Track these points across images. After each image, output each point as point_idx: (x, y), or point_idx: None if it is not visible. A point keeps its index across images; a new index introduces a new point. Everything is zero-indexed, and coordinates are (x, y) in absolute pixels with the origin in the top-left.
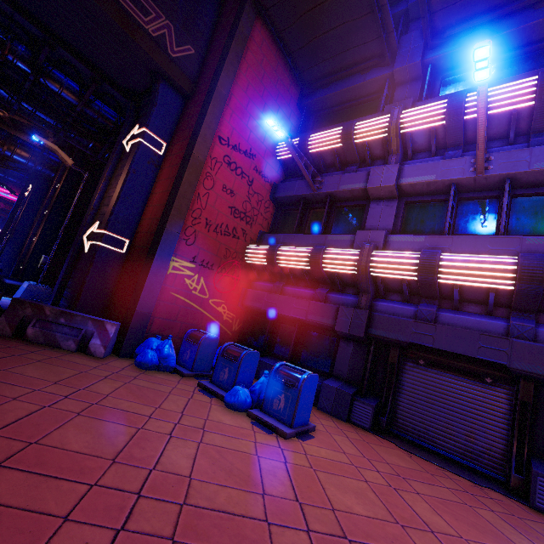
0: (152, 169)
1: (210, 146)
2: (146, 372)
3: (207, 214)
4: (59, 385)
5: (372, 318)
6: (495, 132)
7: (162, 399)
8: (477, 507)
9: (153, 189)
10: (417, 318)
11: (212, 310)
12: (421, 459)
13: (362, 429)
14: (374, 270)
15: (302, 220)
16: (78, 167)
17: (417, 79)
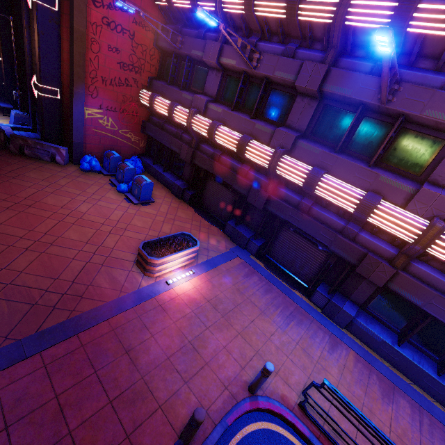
0: (55, 27)
1: (86, 15)
2: (85, 173)
3: (101, 73)
4: (44, 181)
5: (195, 154)
6: (275, 29)
7: (87, 187)
8: (194, 229)
9: (61, 45)
10: (212, 157)
11: (122, 137)
12: (198, 215)
13: (185, 203)
14: (194, 128)
15: (175, 71)
16: (2, 14)
17: None
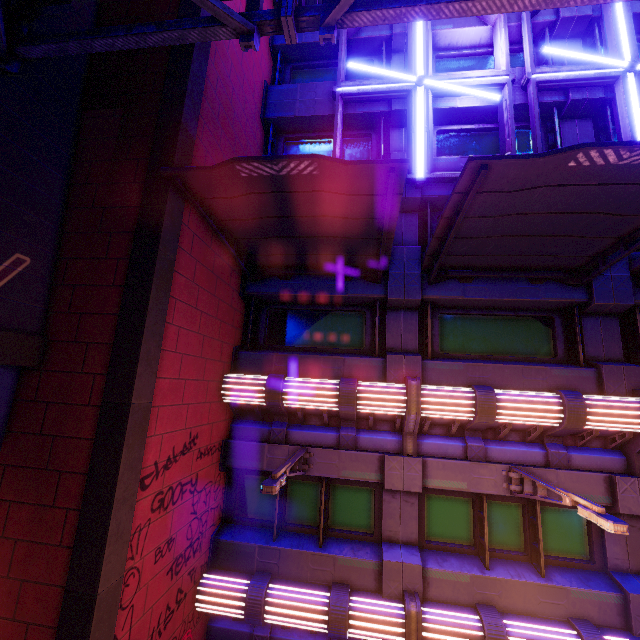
0: None
1: (130, 532)
2: None
3: None
4: None
5: None
6: (515, 428)
7: None
8: None
9: None
10: None
11: None
12: None
13: None
14: None
15: (280, 504)
16: None
17: (413, 309)
